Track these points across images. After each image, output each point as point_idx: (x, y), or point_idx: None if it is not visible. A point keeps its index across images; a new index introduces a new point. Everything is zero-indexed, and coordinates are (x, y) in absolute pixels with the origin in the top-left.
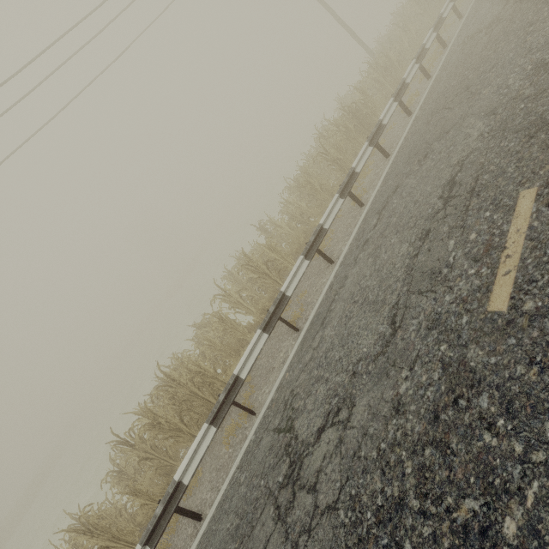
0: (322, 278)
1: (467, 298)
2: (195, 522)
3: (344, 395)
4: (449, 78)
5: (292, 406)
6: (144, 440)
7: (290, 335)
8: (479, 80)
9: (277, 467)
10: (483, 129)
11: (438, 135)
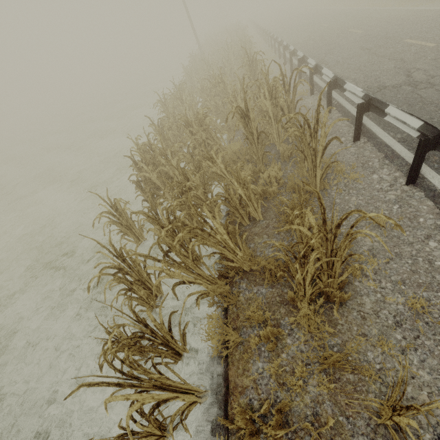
0: (299, 86)
1: (420, 48)
2: (353, 146)
3: (404, 70)
4: (302, 48)
5: (372, 87)
6: (195, 161)
7: (305, 99)
8: (330, 43)
9: (401, 90)
10: (358, 43)
11: (328, 50)
